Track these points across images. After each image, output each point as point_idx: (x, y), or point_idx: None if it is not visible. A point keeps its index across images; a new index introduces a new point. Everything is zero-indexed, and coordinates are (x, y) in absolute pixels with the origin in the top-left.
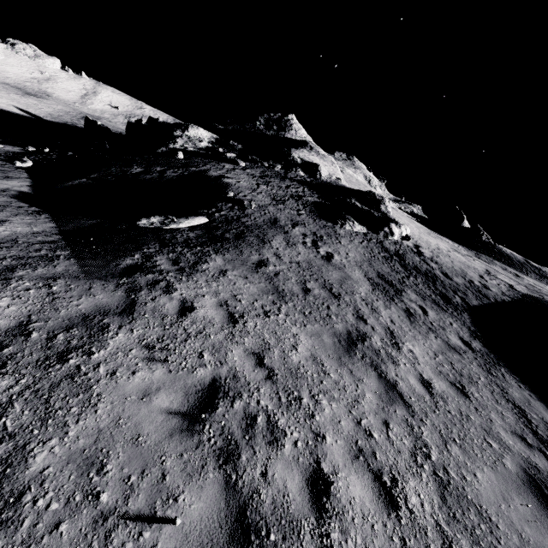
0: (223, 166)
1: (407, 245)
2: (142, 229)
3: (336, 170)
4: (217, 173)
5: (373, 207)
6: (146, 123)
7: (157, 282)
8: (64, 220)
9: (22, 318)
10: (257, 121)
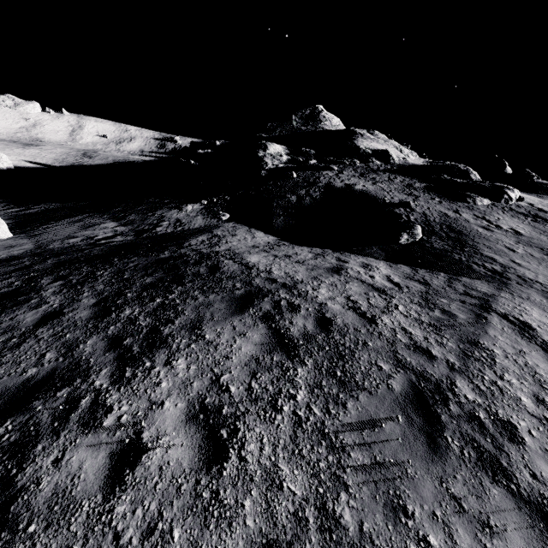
0: (328, 174)
1: (525, 205)
2: (412, 246)
3: (396, 151)
4: (340, 183)
5: (465, 178)
6: (190, 148)
7: (522, 278)
8: (362, 253)
9: (546, 312)
10: (292, 120)
